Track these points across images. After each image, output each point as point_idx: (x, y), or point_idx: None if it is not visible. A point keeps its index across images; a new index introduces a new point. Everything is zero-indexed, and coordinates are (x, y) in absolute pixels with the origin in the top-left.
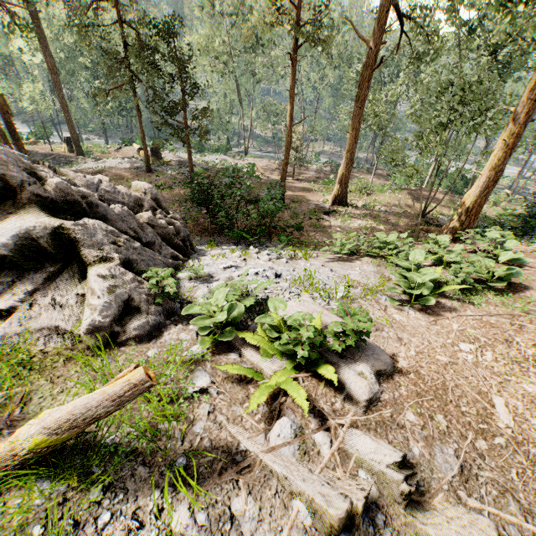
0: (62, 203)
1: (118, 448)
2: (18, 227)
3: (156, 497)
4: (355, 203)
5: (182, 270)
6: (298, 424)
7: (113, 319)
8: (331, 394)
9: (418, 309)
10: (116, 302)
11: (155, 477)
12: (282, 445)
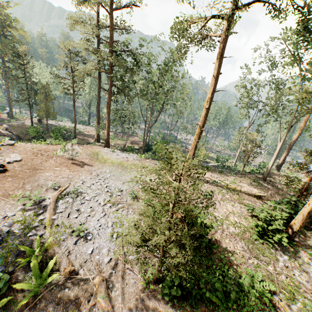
0: None
1: None
2: None
3: None
4: None
5: None
6: None
7: None
8: None
9: (34, 145)
10: None
11: None
12: None
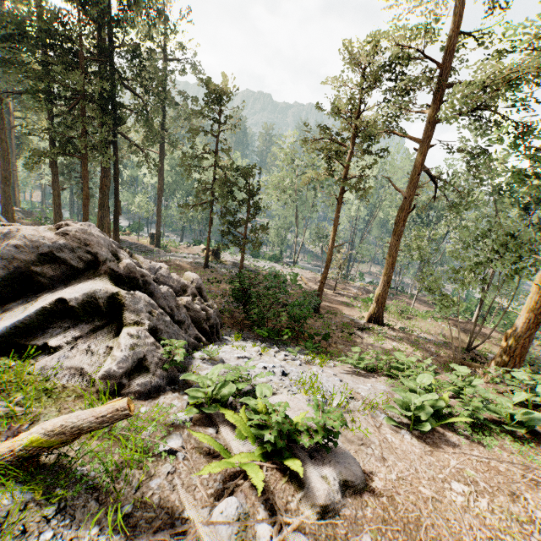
0: (125, 278)
1: (83, 477)
2: (89, 288)
3: (94, 532)
4: (393, 324)
5: (199, 351)
6: (246, 509)
7: (125, 371)
8: (290, 491)
9: (417, 435)
10: (133, 358)
11: (101, 514)
12: (222, 522)
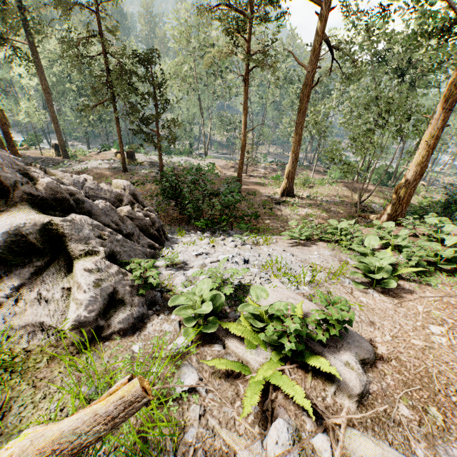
0: (51, 201)
1: None
2: (8, 224)
3: None
4: (300, 194)
5: (158, 258)
6: (293, 425)
7: (98, 313)
8: (319, 387)
9: (381, 291)
10: (102, 296)
11: None
12: (282, 454)
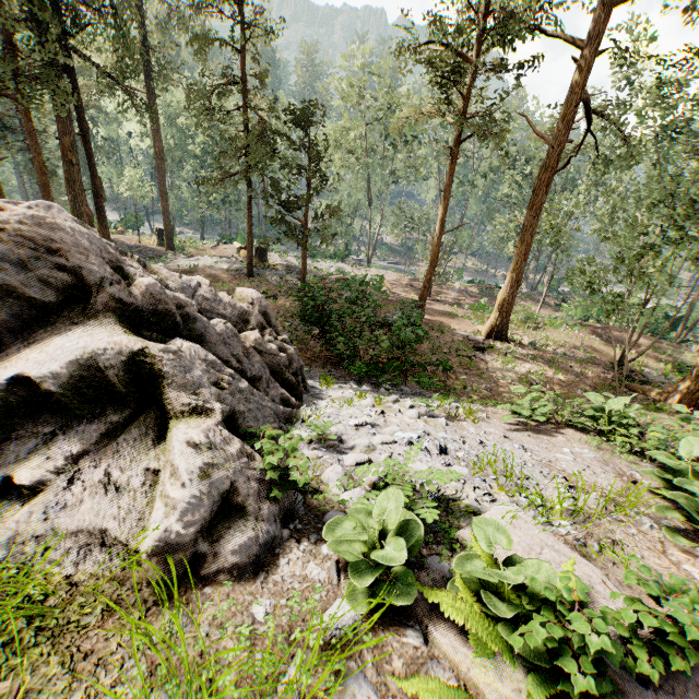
0: (149, 314)
1: None
2: (79, 347)
3: None
4: (518, 338)
5: (295, 424)
6: None
7: (200, 528)
8: None
9: None
10: (210, 496)
11: None
12: None
